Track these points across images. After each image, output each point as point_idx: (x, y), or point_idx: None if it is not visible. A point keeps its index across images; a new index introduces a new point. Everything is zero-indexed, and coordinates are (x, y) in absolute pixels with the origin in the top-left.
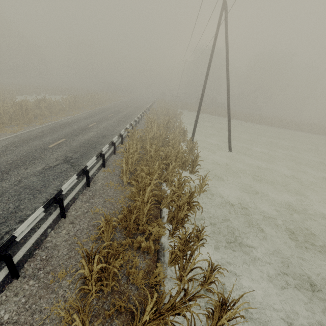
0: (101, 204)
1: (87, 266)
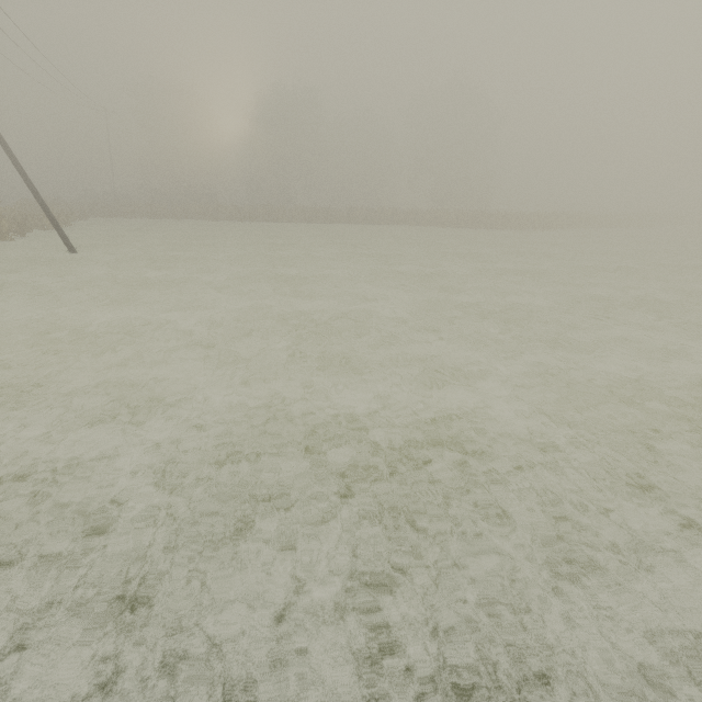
0: None
1: None
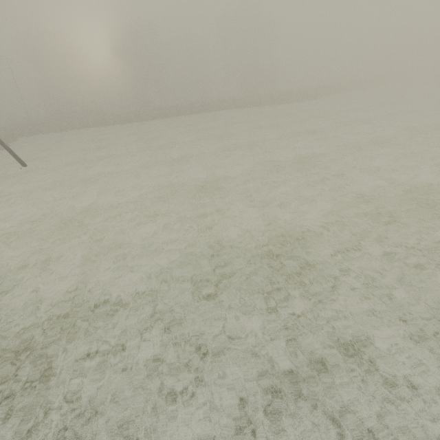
0: None
1: None
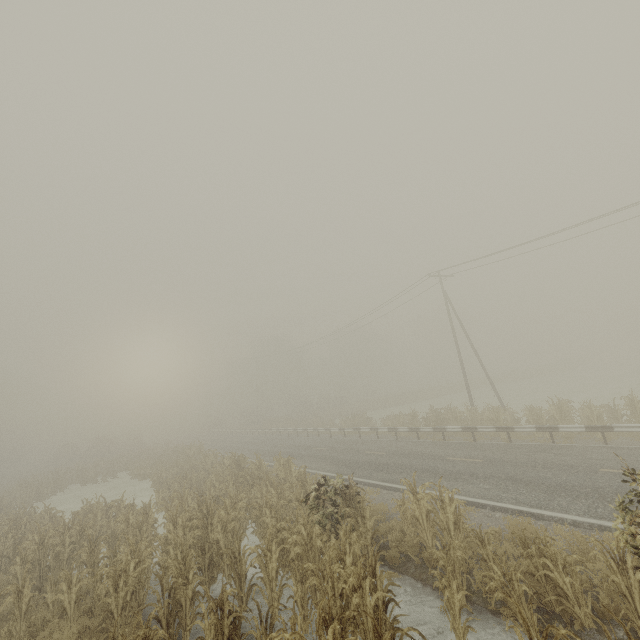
0: None
1: None
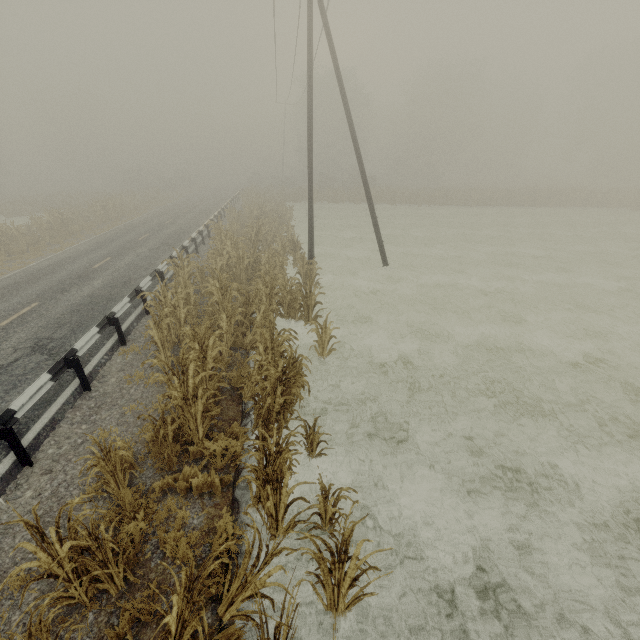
0: (115, 419)
1: (44, 553)
